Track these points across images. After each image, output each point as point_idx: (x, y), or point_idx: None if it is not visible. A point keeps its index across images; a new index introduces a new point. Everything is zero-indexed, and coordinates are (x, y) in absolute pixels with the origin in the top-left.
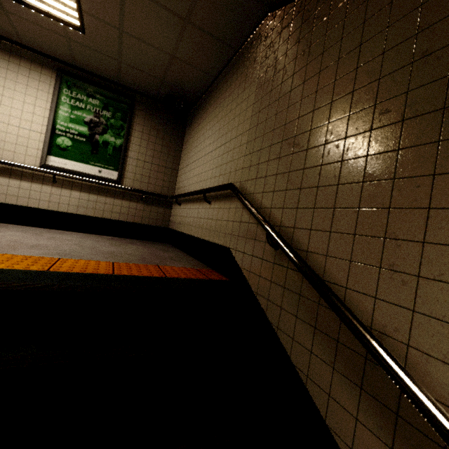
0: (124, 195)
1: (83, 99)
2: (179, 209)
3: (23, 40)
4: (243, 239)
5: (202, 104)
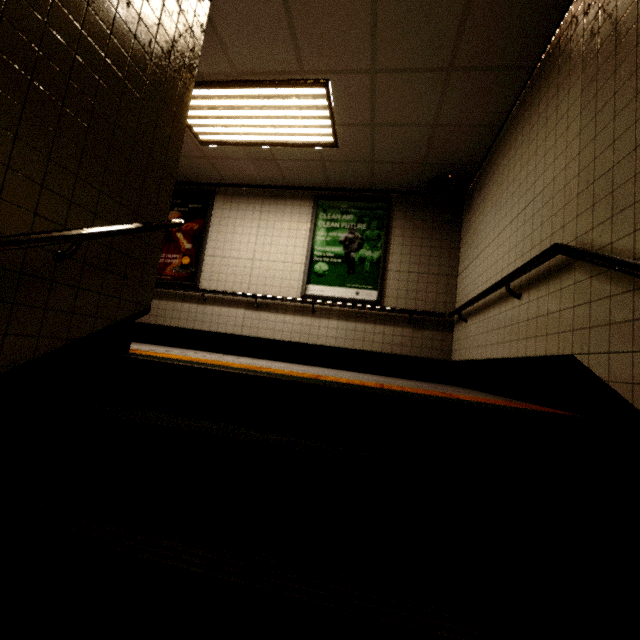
0: (386, 319)
1: (337, 218)
2: (466, 327)
3: (287, 181)
4: (601, 329)
5: (484, 171)
